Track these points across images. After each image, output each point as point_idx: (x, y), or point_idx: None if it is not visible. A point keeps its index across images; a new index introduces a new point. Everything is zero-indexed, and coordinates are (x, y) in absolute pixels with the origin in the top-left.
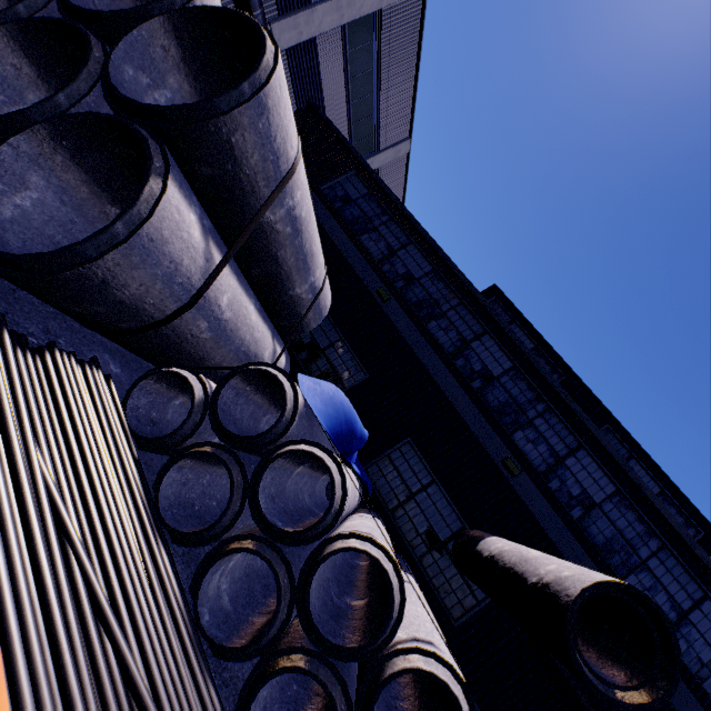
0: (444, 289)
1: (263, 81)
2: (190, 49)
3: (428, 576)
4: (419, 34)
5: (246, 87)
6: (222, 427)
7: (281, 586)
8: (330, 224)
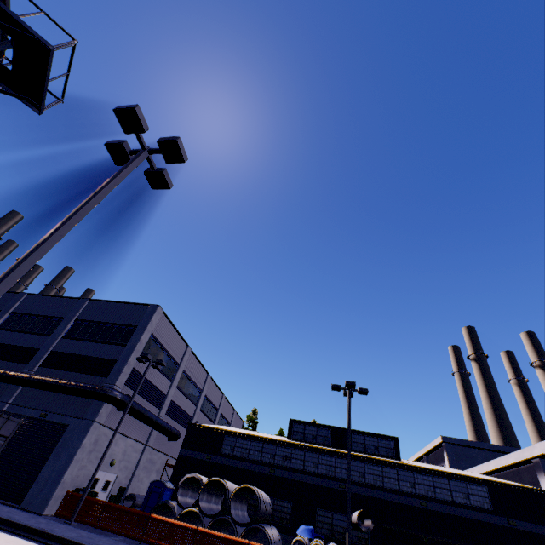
0: (284, 449)
1: (259, 495)
2: (233, 497)
3: (354, 542)
4: (195, 356)
5: (259, 500)
6: None
7: None
8: (236, 463)
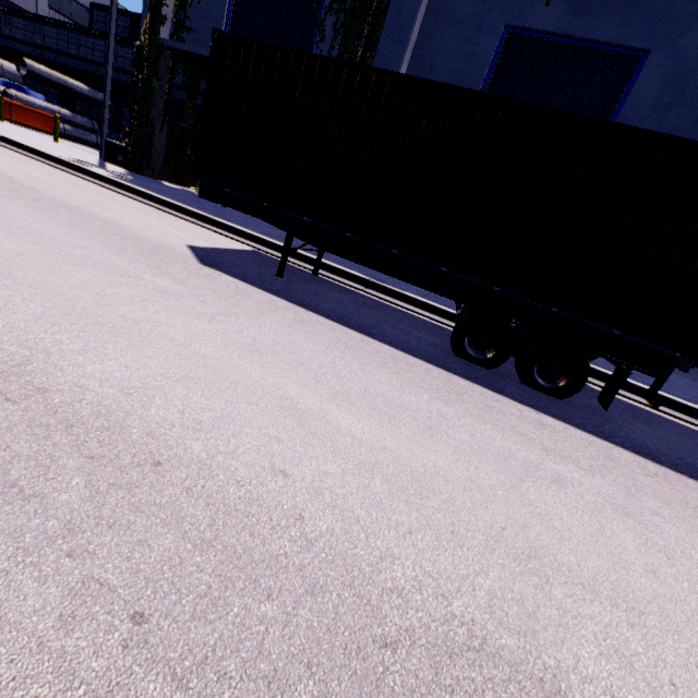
0: (52, 30)
1: None
2: None
3: None
4: None
5: None
6: None
7: None
8: (15, 46)
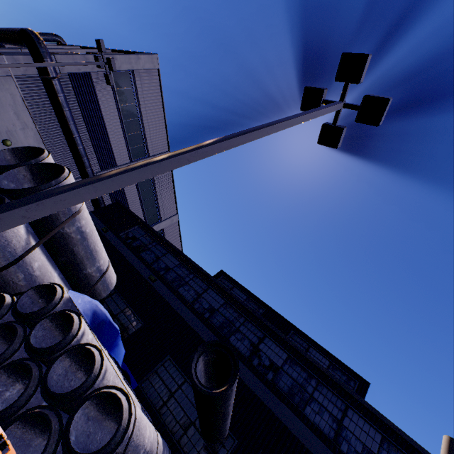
0: (186, 271)
1: (62, 181)
2: (36, 175)
3: (185, 453)
4: (171, 174)
5: (53, 182)
6: (18, 311)
7: (33, 374)
8: (124, 250)
